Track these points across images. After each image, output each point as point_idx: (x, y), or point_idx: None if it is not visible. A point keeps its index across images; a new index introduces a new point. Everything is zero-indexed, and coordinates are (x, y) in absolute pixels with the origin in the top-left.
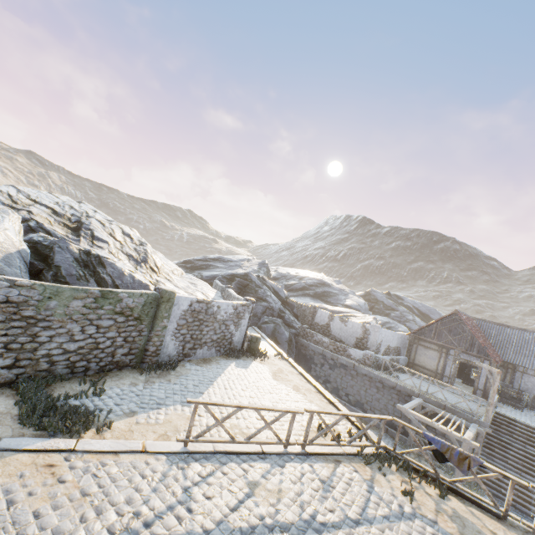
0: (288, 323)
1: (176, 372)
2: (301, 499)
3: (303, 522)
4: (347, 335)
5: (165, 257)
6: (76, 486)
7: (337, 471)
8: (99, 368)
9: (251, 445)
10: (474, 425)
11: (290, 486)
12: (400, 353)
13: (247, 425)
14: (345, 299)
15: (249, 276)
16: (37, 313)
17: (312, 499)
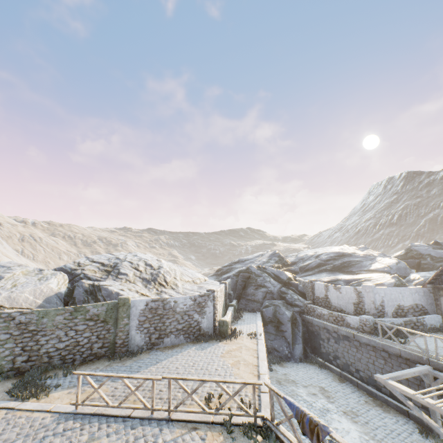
0: (290, 303)
1: (137, 357)
2: None
3: None
4: (344, 303)
5: (194, 272)
6: None
7: (181, 437)
8: (83, 358)
9: (125, 410)
10: None
11: None
12: (427, 311)
13: (144, 395)
14: (371, 264)
15: (249, 268)
16: (37, 327)
17: None
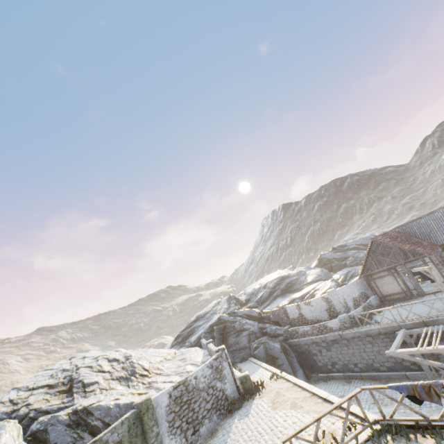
0: (273, 335)
1: None
2: None
3: None
4: (318, 313)
5: (156, 349)
6: None
7: None
8: None
9: None
10: None
11: None
12: (368, 295)
13: None
14: (306, 278)
15: (222, 318)
16: None
17: None
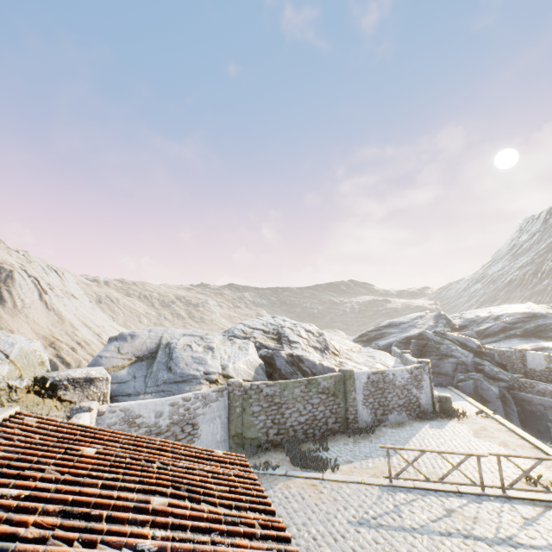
0: (492, 376)
1: (375, 434)
2: (497, 525)
3: (497, 538)
4: None
5: (341, 338)
6: (329, 495)
7: (546, 514)
8: (321, 434)
9: (446, 486)
10: None
11: (486, 516)
12: None
13: (442, 472)
14: None
15: (424, 334)
16: (280, 400)
17: (509, 527)
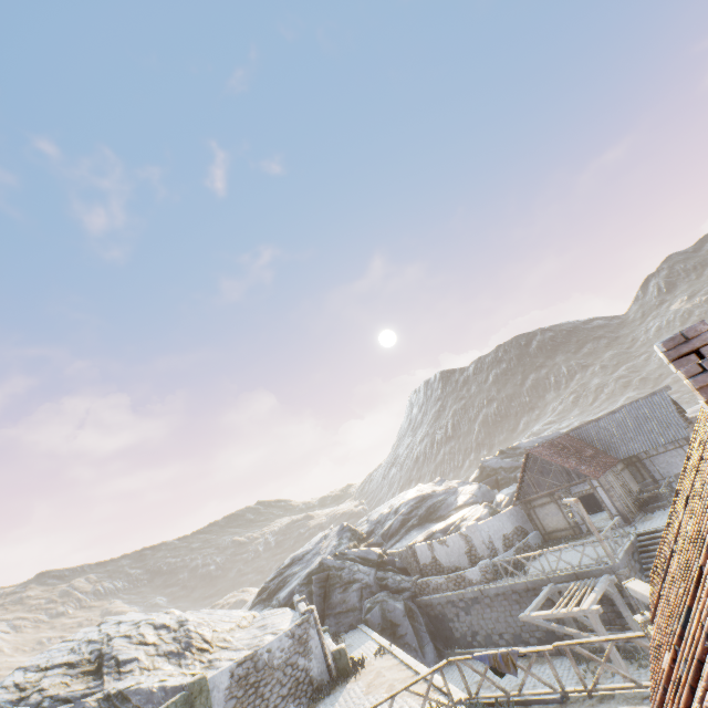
0: (396, 589)
1: None
2: None
3: None
4: (456, 557)
5: (227, 611)
6: None
7: None
8: None
9: None
10: (603, 577)
11: None
12: (527, 530)
13: None
14: (456, 499)
15: (324, 563)
16: None
17: None
